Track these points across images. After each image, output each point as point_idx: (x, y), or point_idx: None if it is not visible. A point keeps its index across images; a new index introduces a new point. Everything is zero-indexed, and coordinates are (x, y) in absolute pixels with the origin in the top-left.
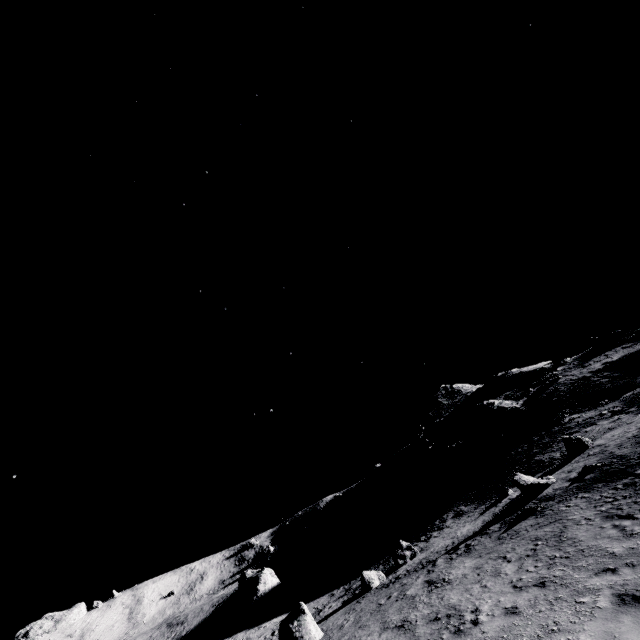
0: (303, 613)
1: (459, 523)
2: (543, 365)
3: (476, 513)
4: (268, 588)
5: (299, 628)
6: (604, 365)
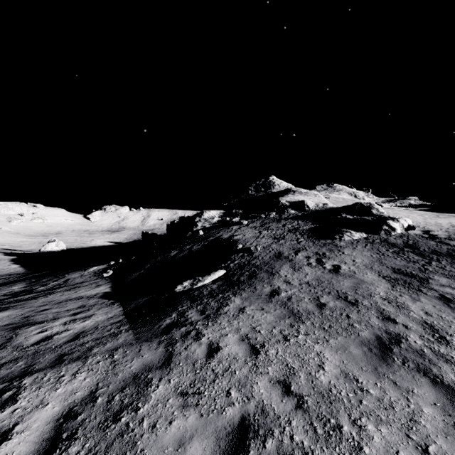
0: None
1: None
2: (294, 201)
3: None
4: (47, 250)
5: None
6: (226, 237)
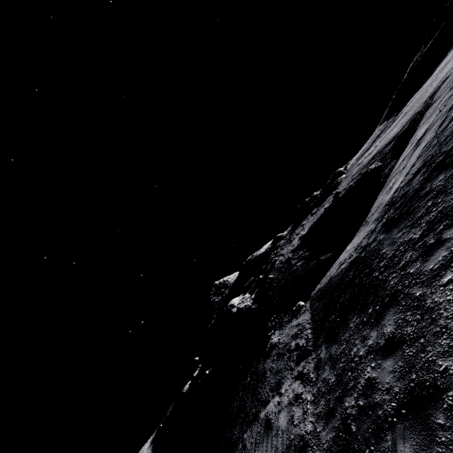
0: None
1: None
2: (269, 245)
3: None
4: None
5: None
6: (299, 241)
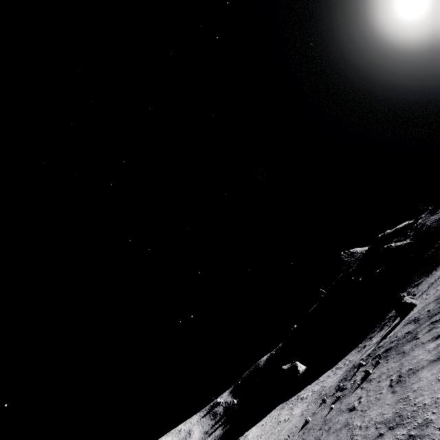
0: (405, 297)
1: (426, 280)
2: (408, 222)
3: (434, 273)
4: (303, 369)
5: (408, 300)
6: None
